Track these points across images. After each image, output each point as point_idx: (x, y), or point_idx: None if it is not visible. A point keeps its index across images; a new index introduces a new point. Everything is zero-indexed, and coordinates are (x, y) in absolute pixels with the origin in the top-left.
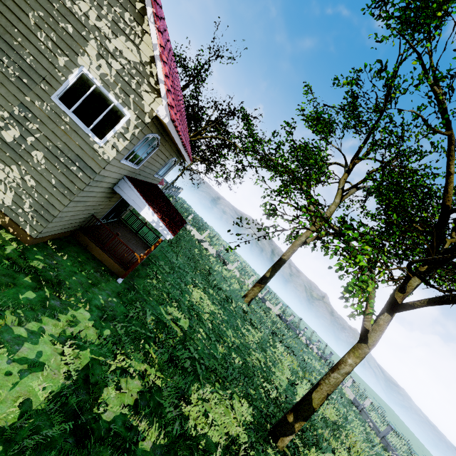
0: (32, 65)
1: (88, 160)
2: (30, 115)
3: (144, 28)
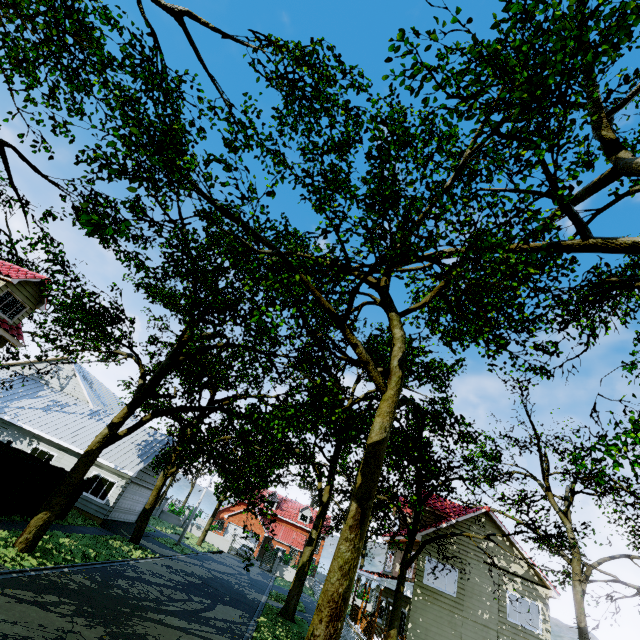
0: (490, 605)
1: None
2: (505, 637)
3: (515, 552)
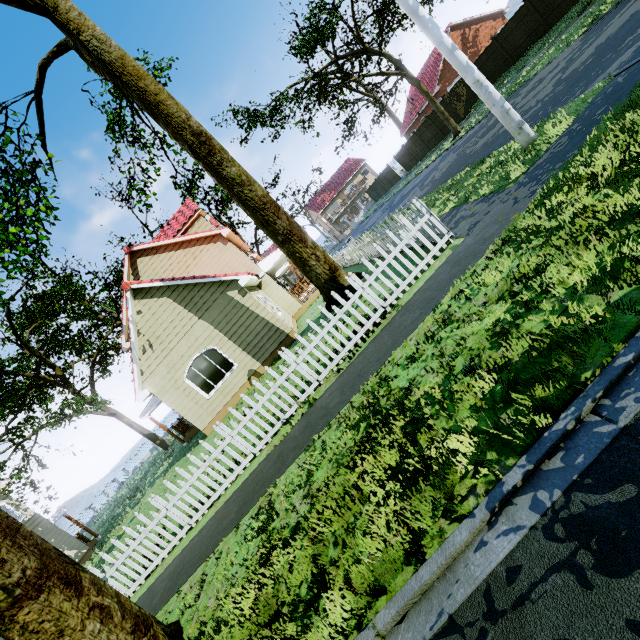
0: None
1: (36, 523)
2: None
3: None
